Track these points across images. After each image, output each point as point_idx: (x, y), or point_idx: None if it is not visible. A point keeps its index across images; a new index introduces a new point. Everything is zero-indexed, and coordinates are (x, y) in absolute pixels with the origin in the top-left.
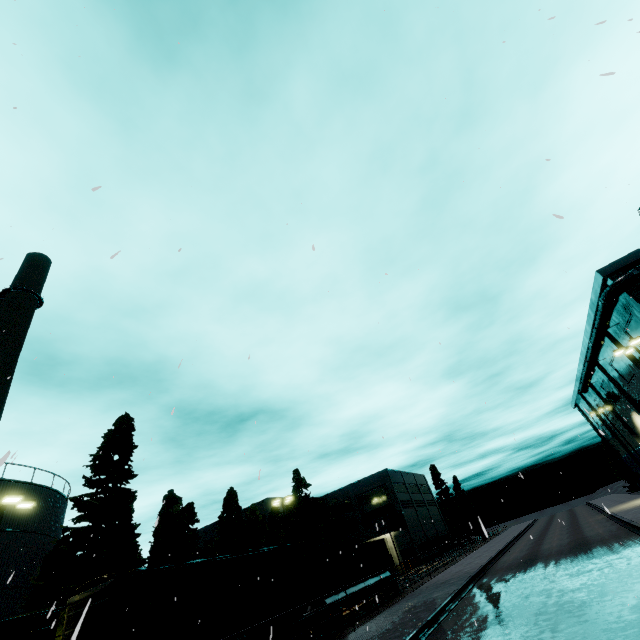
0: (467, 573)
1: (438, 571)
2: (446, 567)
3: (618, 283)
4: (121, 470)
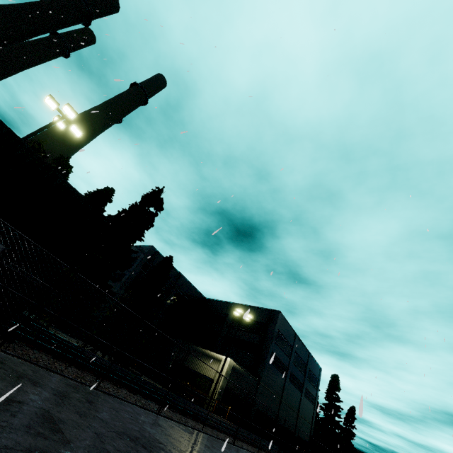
0: None
1: (213, 431)
2: (241, 445)
3: None
4: None
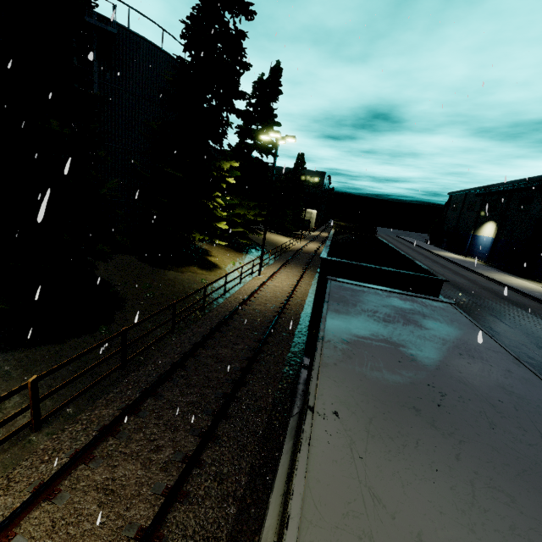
0: None
1: None
2: None
3: None
4: (272, 120)
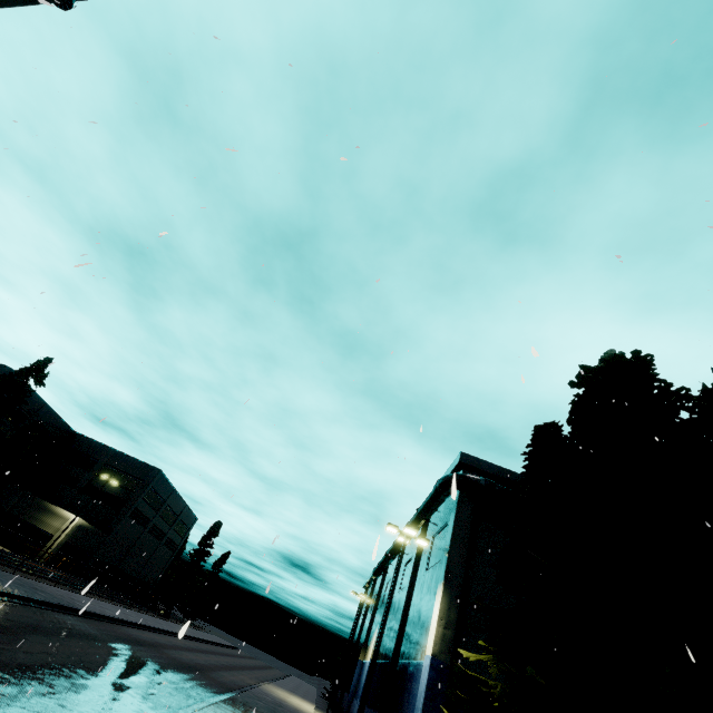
0: (26, 592)
1: (43, 580)
2: (61, 587)
3: (462, 476)
4: None
